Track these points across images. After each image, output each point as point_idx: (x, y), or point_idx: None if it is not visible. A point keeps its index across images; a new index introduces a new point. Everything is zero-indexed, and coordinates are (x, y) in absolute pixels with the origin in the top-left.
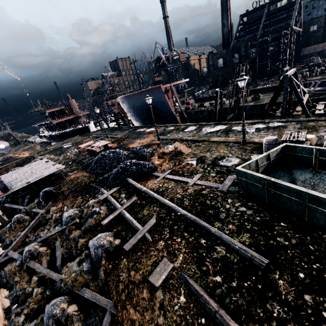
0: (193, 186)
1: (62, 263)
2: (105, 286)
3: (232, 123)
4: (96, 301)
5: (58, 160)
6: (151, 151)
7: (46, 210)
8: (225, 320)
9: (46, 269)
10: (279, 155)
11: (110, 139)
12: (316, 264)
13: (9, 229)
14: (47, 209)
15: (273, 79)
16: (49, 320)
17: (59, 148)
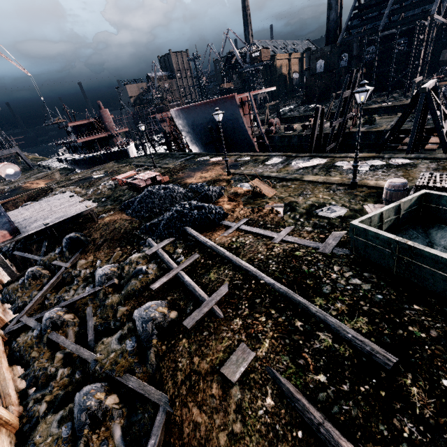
0: (281, 243)
1: (96, 337)
2: (157, 373)
3: (335, 155)
4: (144, 393)
5: (86, 195)
6: (219, 190)
7: (71, 264)
8: (334, 437)
9: (74, 344)
10: (414, 207)
11: (159, 169)
12: None
13: (21, 287)
14: (72, 262)
15: (395, 94)
16: (82, 414)
17: (87, 179)
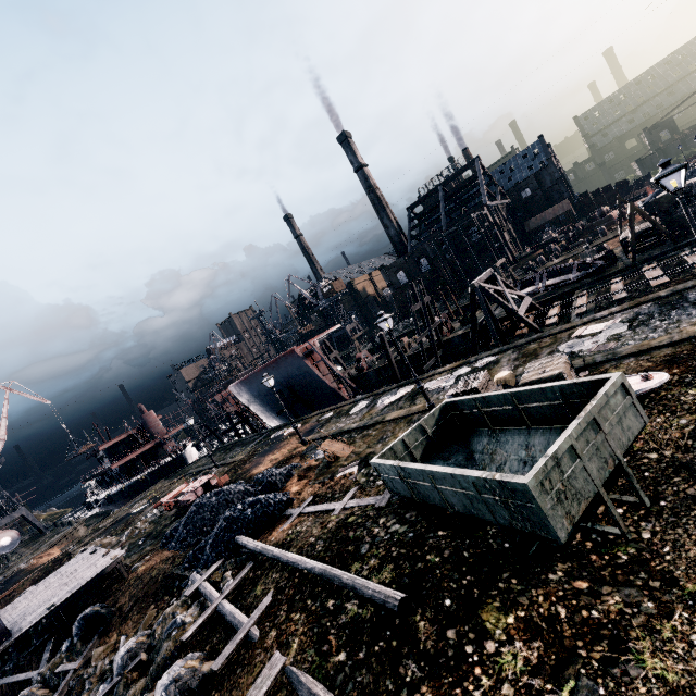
0: (340, 513)
1: None
2: None
3: (422, 377)
4: None
5: (118, 543)
6: (285, 470)
7: (84, 660)
8: None
9: None
10: (442, 421)
11: (222, 468)
12: (466, 577)
13: None
14: (86, 657)
15: None
16: None
17: (123, 519)
